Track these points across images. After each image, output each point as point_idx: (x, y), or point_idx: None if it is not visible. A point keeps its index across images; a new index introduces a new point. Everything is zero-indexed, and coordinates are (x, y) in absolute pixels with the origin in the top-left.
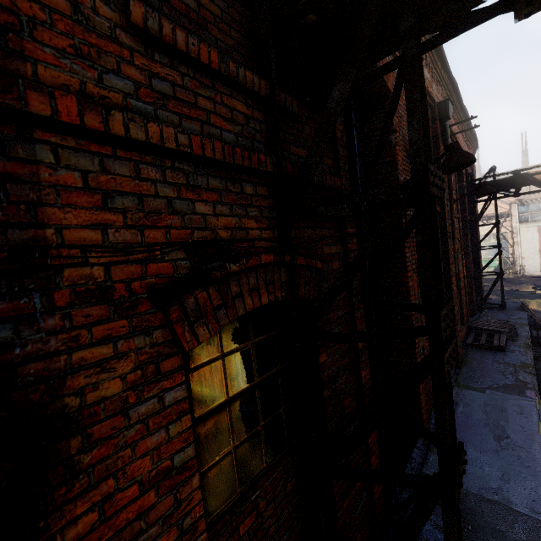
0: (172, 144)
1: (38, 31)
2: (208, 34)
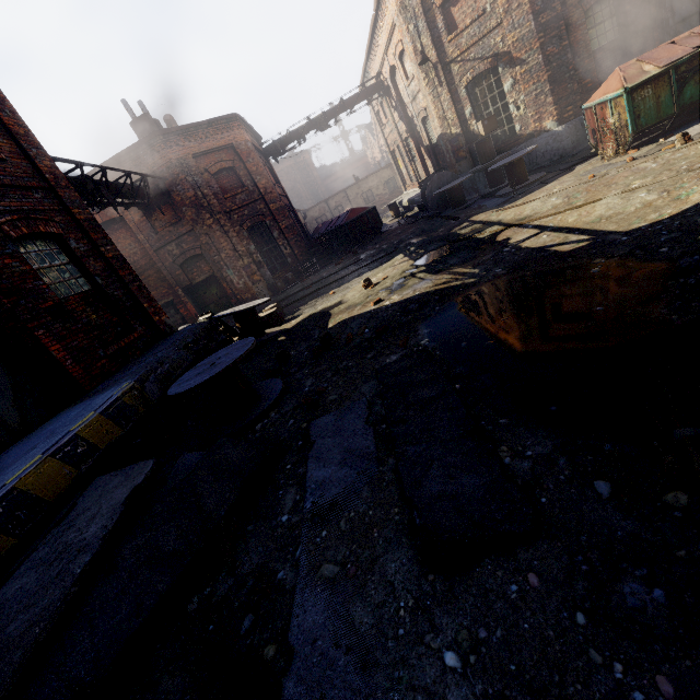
0: None
1: None
2: None
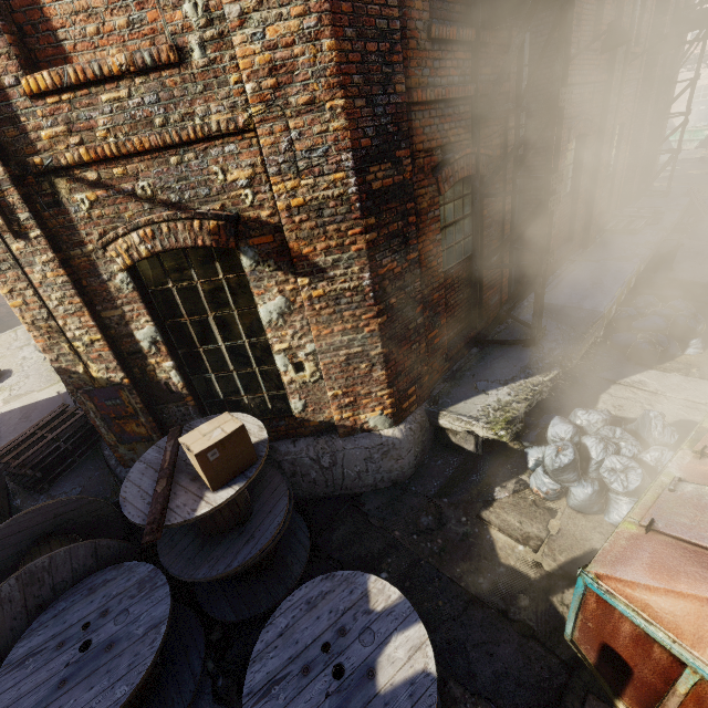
0: (441, 97)
1: (411, 63)
2: (446, 3)
